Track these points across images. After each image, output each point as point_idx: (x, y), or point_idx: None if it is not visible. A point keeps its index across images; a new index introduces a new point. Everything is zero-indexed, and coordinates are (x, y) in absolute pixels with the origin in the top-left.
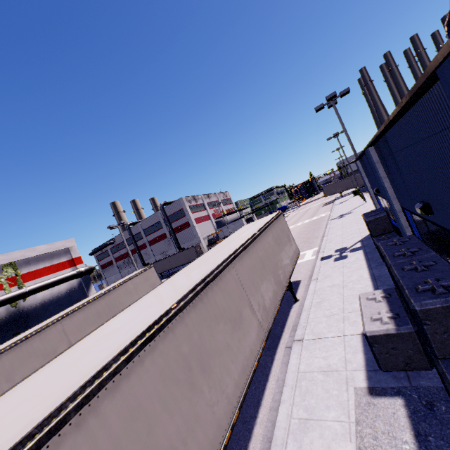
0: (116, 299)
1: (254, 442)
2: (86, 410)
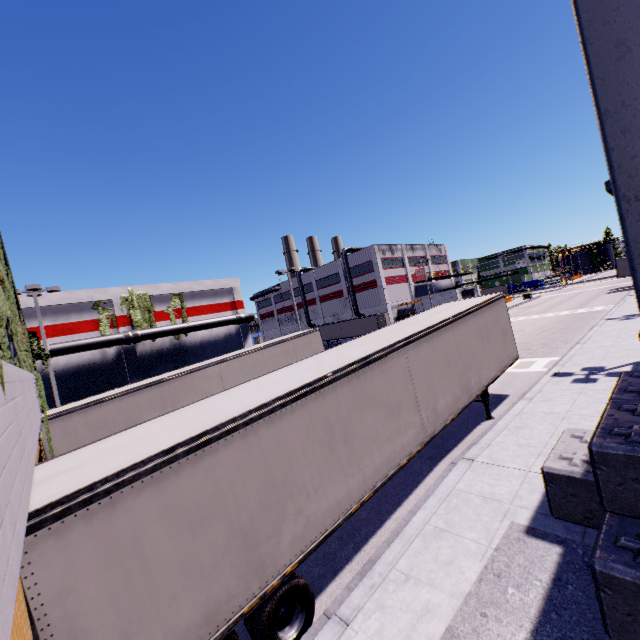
0: (273, 358)
1: (383, 531)
2: (249, 429)
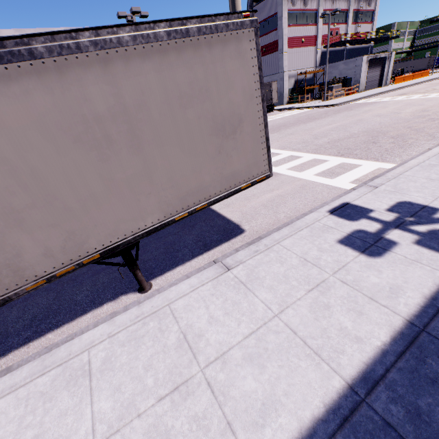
0: None
1: None
2: None
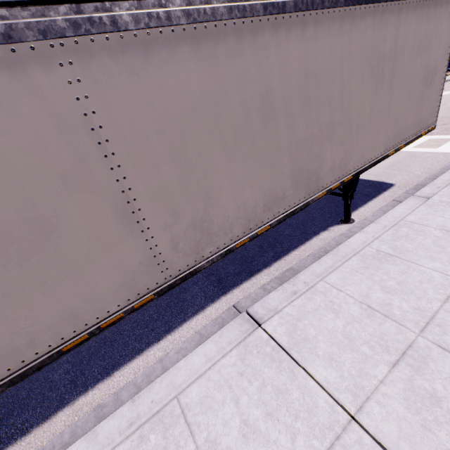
0: None
1: (37, 436)
2: None
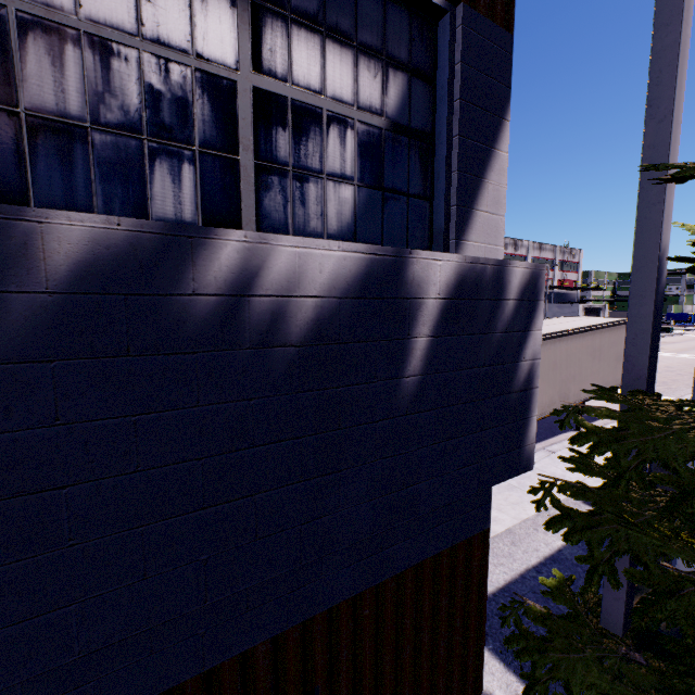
0: None
1: None
2: None
